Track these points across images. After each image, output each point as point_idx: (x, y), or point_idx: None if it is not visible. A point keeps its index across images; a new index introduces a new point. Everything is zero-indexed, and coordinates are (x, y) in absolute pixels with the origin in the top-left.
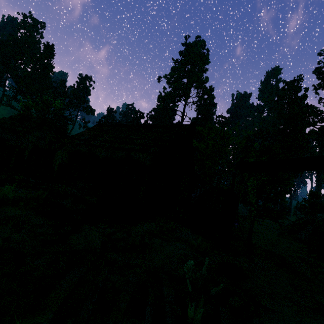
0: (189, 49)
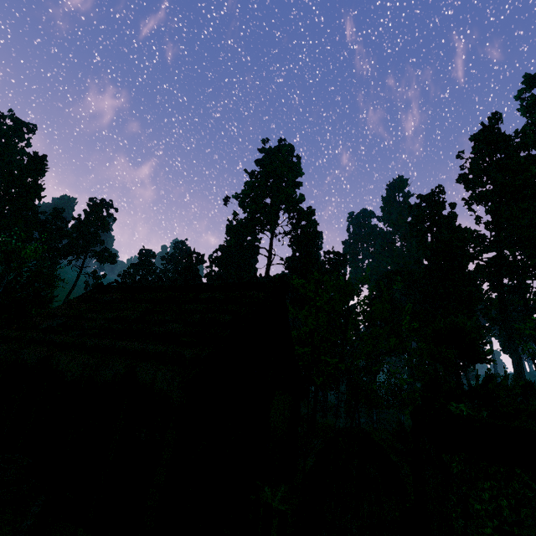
0: (269, 157)
